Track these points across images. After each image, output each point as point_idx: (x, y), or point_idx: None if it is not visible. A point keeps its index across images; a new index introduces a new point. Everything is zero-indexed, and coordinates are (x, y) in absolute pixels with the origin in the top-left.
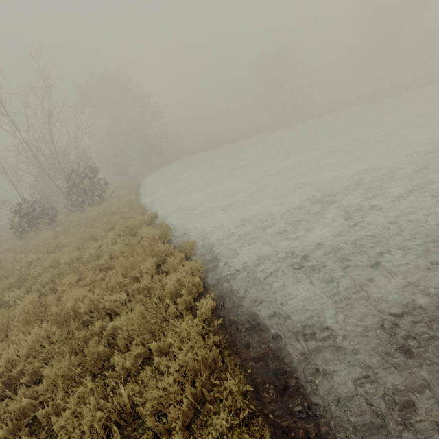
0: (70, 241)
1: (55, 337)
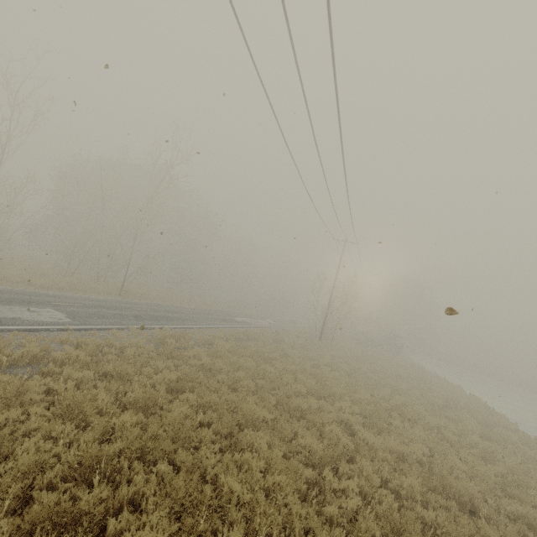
0: (408, 366)
1: (446, 386)
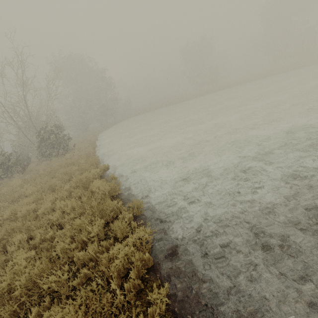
0: (32, 191)
1: None
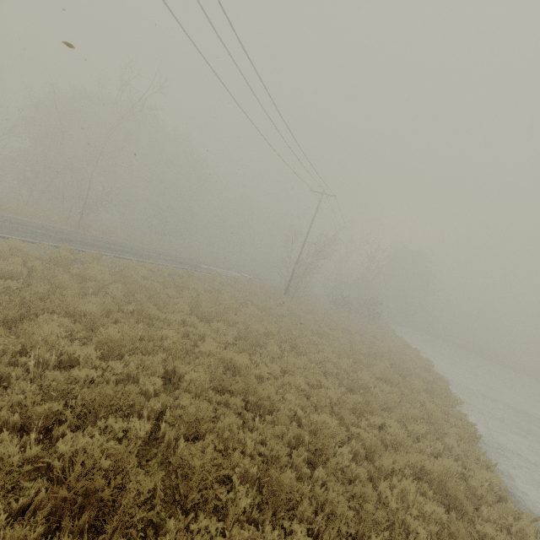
0: (374, 328)
1: (398, 346)
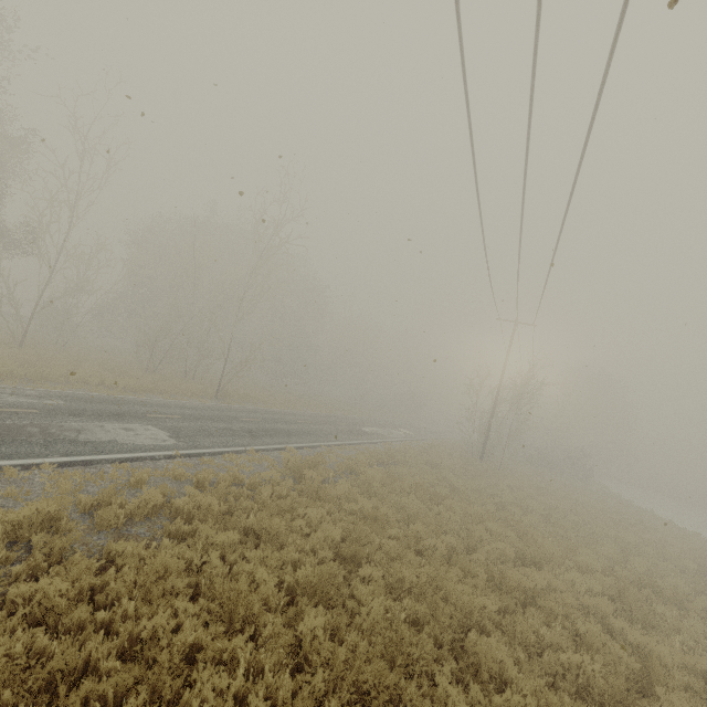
0: (611, 500)
1: (681, 535)
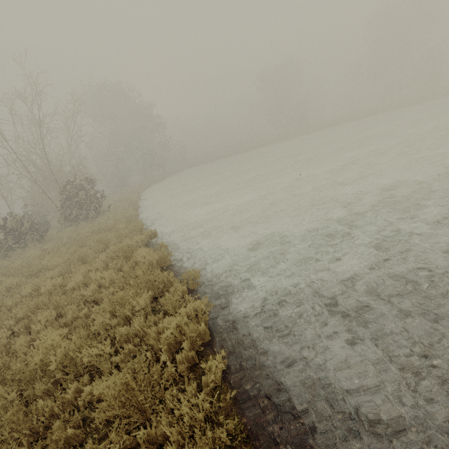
0: (57, 263)
1: (8, 414)
